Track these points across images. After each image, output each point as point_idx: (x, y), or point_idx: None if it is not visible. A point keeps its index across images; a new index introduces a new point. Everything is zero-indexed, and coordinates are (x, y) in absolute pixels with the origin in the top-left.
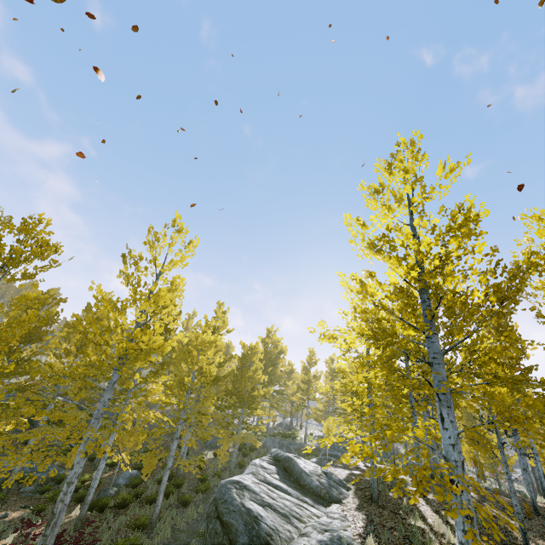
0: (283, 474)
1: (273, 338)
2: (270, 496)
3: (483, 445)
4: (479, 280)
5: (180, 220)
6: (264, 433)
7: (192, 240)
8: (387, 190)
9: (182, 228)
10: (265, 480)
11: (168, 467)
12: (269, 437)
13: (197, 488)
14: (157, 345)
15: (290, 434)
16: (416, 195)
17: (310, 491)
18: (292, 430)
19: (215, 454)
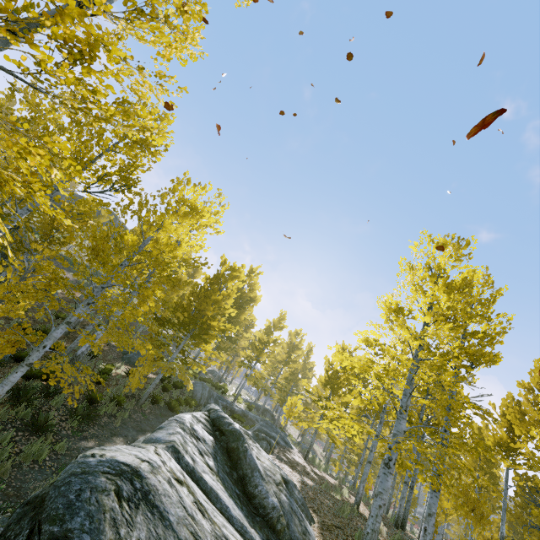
0: (224, 461)
1: (254, 279)
2: (198, 538)
3: (477, 515)
4: None
5: None
6: (195, 374)
7: None
8: None
9: None
10: (193, 471)
11: (27, 360)
12: (199, 380)
13: (76, 409)
14: (71, 10)
15: (221, 387)
16: None
17: (259, 512)
18: (222, 382)
19: (128, 372)
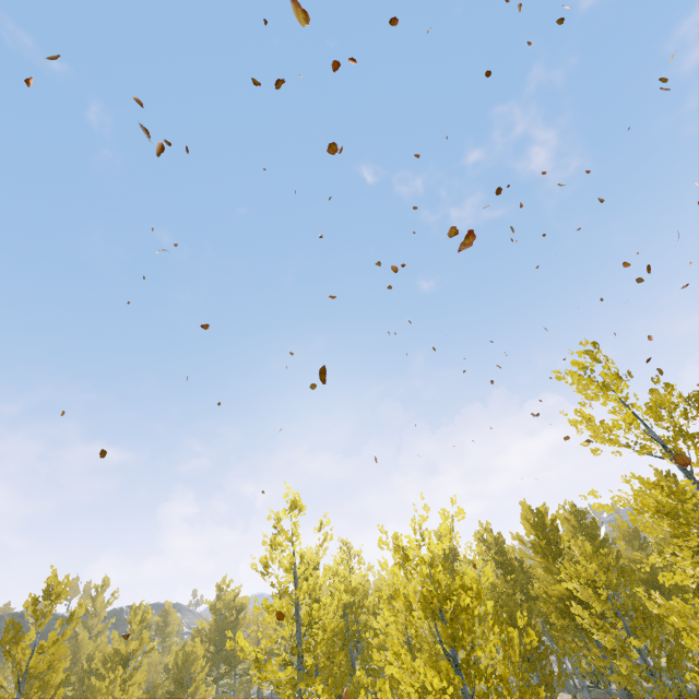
0: None
1: (227, 598)
2: None
3: None
4: (332, 697)
5: (55, 585)
6: None
7: (73, 612)
8: (271, 574)
9: (60, 593)
10: None
11: None
12: None
13: None
14: None
15: None
16: (285, 606)
17: None
18: None
19: None
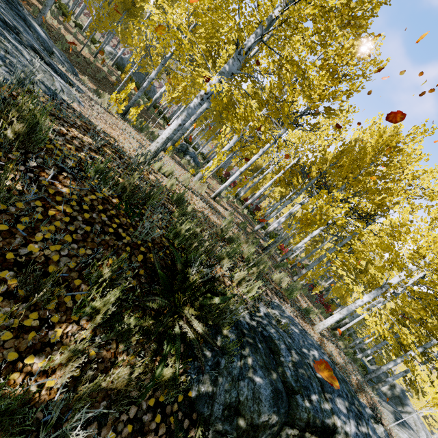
0: None
1: None
2: None
3: None
4: None
5: None
6: None
7: None
8: None
9: None
10: None
11: None
12: None
13: None
14: None
15: None
16: None
17: None
18: None
19: None
